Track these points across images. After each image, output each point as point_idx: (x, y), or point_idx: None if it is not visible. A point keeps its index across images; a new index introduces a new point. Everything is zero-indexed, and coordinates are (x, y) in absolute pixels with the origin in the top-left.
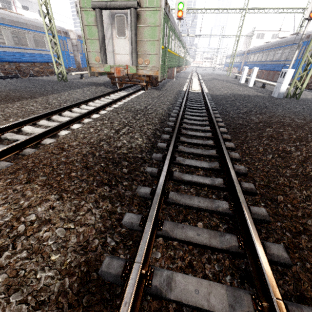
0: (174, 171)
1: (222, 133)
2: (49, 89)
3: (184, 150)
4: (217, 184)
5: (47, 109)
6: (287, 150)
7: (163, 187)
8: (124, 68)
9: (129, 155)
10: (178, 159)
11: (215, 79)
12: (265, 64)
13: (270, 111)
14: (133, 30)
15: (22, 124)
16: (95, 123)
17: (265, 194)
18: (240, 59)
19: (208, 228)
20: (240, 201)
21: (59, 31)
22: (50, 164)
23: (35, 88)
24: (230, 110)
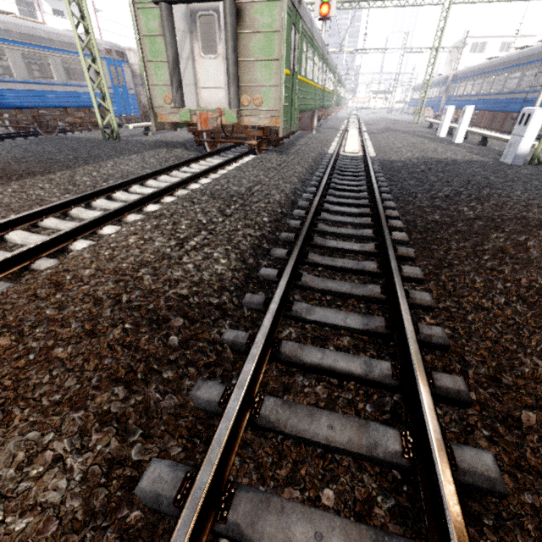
0: (286, 336)
1: (398, 243)
2: (83, 156)
3: (313, 285)
4: (378, 376)
5: (68, 194)
6: (540, 287)
7: (251, 386)
8: (215, 115)
9: (191, 301)
10: (296, 307)
11: (390, 129)
12: (487, 99)
13: (498, 193)
14: (230, 42)
15: (7, 226)
16: (142, 225)
17: (491, 402)
18: (439, 92)
19: (347, 507)
20: (428, 439)
21: (108, 51)
22: (20, 323)
23: (59, 155)
24: (417, 191)
